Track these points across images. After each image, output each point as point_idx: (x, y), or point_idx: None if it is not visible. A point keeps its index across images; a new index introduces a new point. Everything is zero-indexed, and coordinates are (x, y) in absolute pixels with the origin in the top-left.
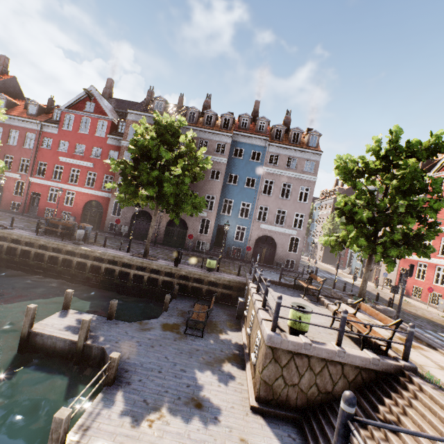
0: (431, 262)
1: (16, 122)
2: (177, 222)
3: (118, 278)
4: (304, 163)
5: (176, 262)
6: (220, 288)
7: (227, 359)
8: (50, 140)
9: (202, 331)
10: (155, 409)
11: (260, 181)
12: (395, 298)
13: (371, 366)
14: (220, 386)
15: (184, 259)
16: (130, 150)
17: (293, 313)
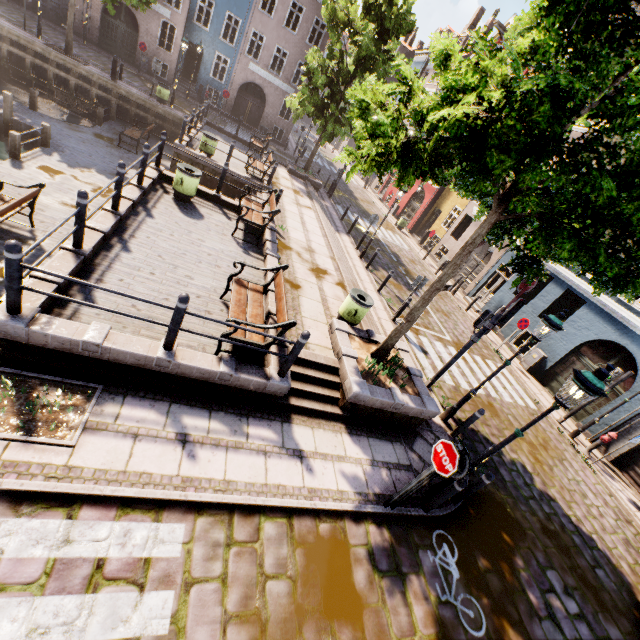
0: None
1: None
2: (112, 11)
3: (32, 74)
4: None
5: (114, 76)
6: (170, 125)
7: None
8: None
9: (137, 149)
10: (86, 168)
11: None
12: (367, 198)
13: (244, 182)
14: None
15: (130, 80)
16: None
17: (202, 138)
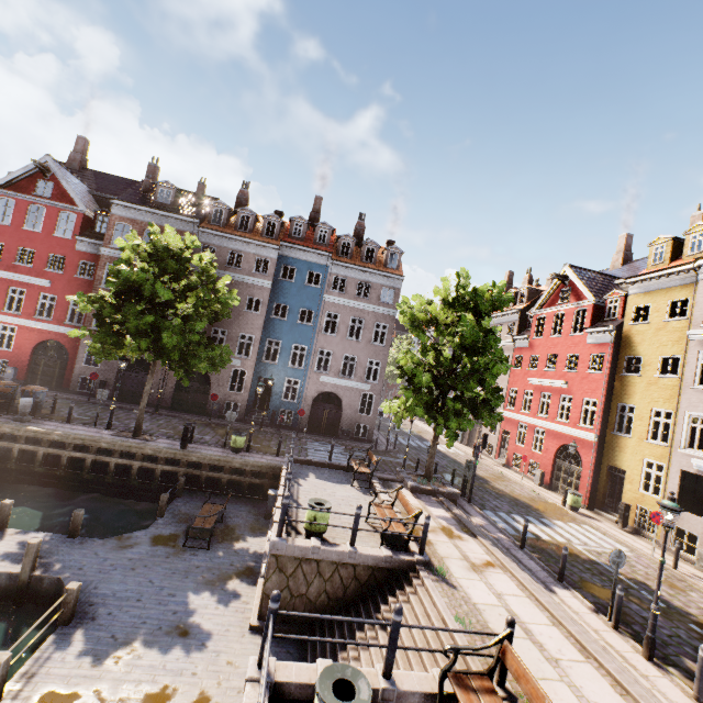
0: (530, 423)
1: None
2: (186, 383)
3: (90, 471)
4: (380, 291)
5: (184, 443)
6: (249, 476)
7: (237, 574)
8: None
9: (209, 541)
10: (125, 644)
11: (320, 314)
12: (491, 471)
13: (384, 565)
14: (218, 608)
15: (201, 434)
16: (109, 282)
17: (308, 513)
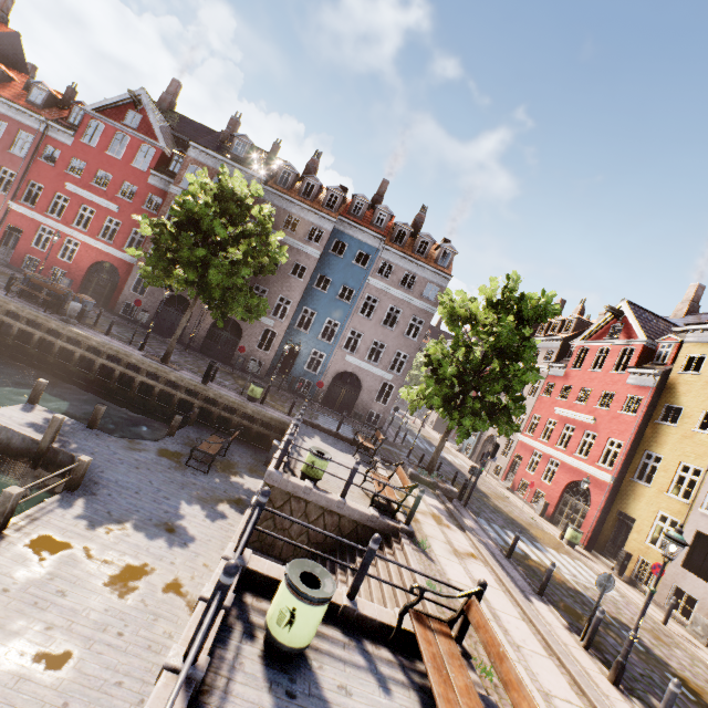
0: (546, 452)
1: (5, 108)
2: (220, 324)
3: (117, 382)
4: (425, 285)
5: (205, 378)
6: (258, 425)
7: (229, 500)
8: (57, 151)
9: (209, 466)
10: (118, 522)
11: (360, 295)
12: (494, 489)
13: (369, 523)
14: (205, 521)
15: (222, 379)
16: (173, 210)
17: (308, 457)
